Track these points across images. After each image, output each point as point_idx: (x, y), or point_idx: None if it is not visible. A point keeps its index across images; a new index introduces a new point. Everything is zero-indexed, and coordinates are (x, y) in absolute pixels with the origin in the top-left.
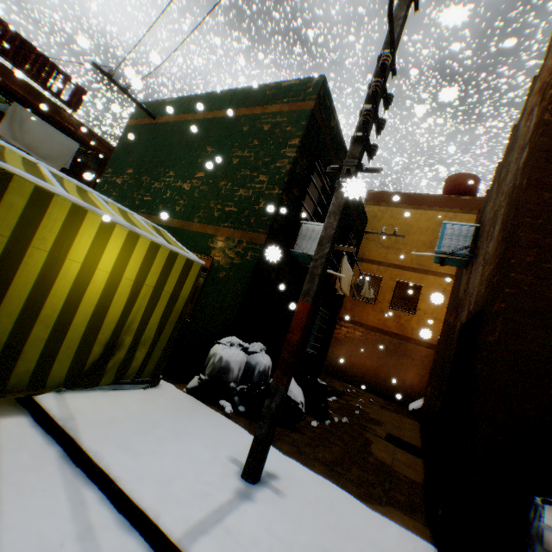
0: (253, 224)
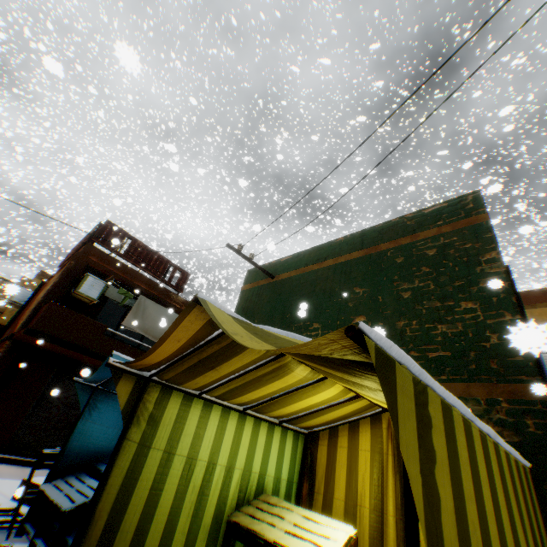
0: (497, 370)
